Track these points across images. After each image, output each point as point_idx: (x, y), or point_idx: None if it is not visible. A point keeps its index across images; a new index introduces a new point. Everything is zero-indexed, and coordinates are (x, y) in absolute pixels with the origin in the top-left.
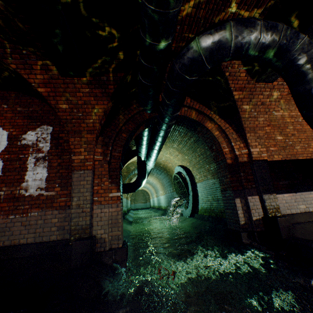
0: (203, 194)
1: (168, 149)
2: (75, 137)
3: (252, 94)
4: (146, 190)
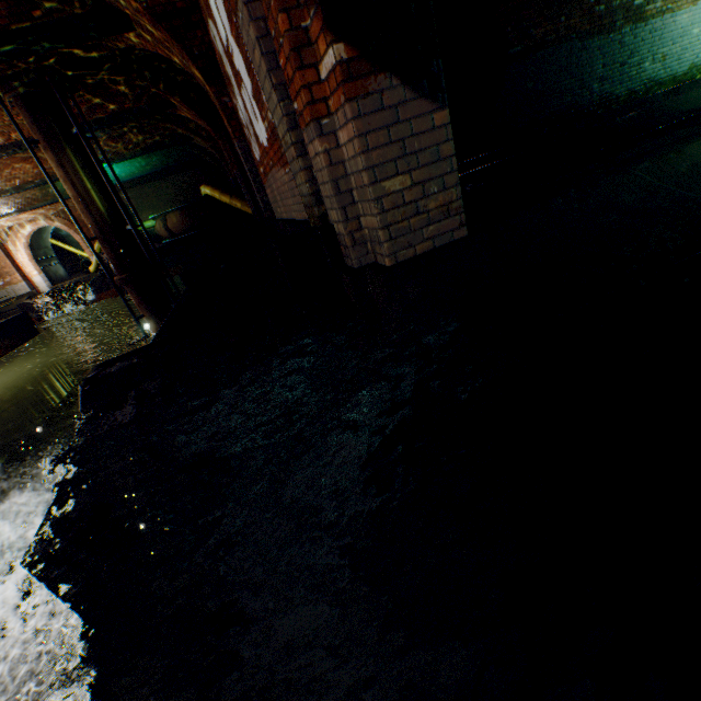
0: None
1: None
2: None
3: None
4: None
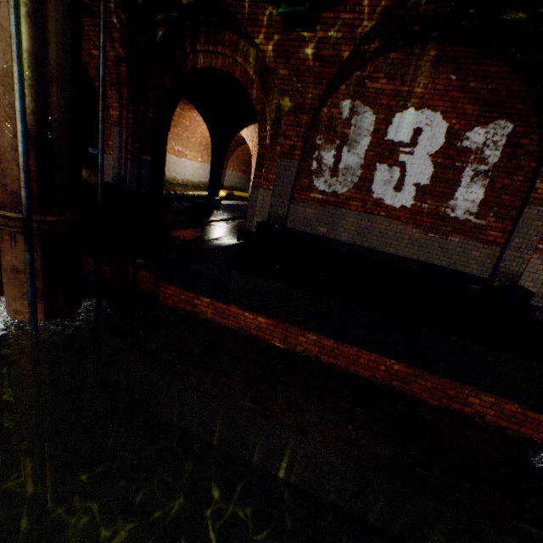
0: None
1: None
2: None
3: None
4: None
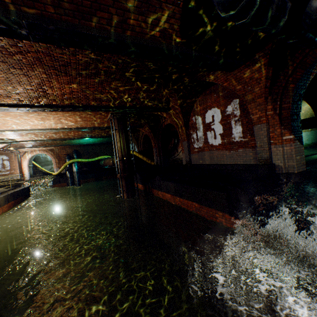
0: None
1: None
2: (250, 103)
3: None
4: None
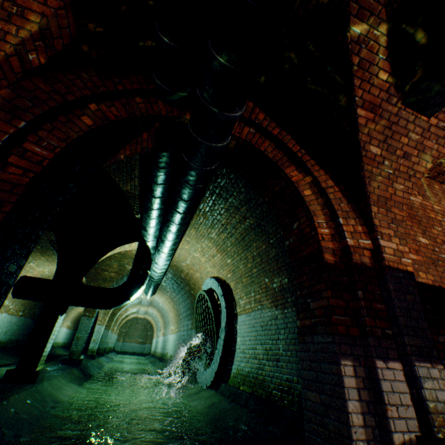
0: (246, 341)
1: (201, 240)
2: None
3: (391, 128)
4: (151, 321)
